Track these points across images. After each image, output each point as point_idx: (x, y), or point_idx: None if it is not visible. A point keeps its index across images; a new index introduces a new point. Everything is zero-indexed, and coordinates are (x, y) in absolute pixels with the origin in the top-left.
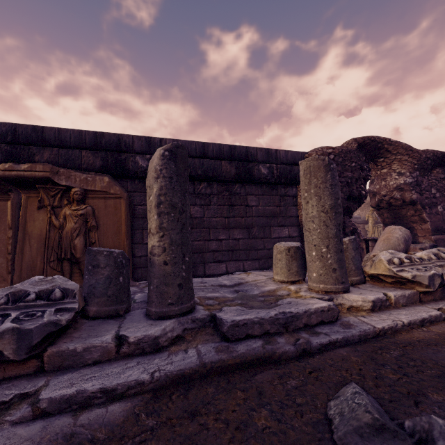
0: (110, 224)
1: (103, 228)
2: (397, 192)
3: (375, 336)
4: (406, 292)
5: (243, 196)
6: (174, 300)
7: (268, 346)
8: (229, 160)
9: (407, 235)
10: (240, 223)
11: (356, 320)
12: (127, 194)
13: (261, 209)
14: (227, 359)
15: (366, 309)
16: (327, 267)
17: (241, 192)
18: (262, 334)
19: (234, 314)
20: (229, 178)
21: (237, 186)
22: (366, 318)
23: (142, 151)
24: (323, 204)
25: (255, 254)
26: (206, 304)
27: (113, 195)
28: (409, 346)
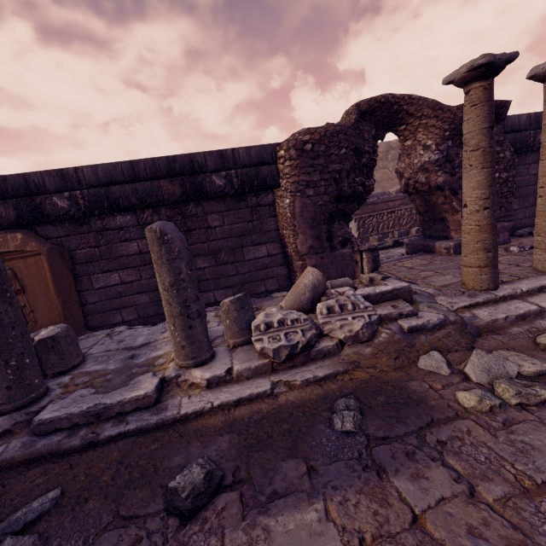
0: (36, 285)
1: (30, 289)
2: (422, 174)
3: (176, 422)
4: (252, 365)
5: (201, 217)
6: (5, 400)
7: (65, 440)
8: (170, 177)
9: (319, 280)
10: (203, 250)
11: (175, 403)
12: (48, 247)
13: (227, 229)
14: (16, 457)
15: (203, 386)
16: (177, 344)
17: (198, 213)
18: (72, 426)
19: (57, 408)
20: (173, 201)
21: (191, 206)
22: (189, 400)
23: (57, 190)
24: (163, 282)
25: (227, 281)
26: (74, 383)
27: (31, 252)
28: (178, 437)
